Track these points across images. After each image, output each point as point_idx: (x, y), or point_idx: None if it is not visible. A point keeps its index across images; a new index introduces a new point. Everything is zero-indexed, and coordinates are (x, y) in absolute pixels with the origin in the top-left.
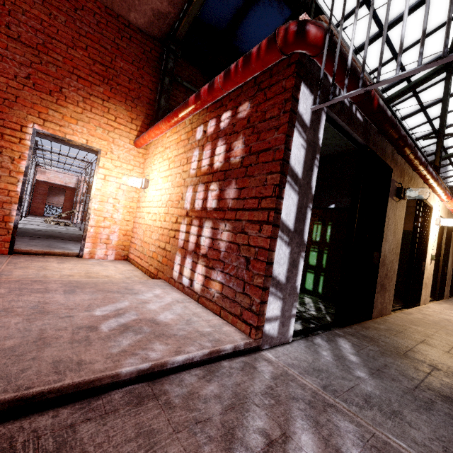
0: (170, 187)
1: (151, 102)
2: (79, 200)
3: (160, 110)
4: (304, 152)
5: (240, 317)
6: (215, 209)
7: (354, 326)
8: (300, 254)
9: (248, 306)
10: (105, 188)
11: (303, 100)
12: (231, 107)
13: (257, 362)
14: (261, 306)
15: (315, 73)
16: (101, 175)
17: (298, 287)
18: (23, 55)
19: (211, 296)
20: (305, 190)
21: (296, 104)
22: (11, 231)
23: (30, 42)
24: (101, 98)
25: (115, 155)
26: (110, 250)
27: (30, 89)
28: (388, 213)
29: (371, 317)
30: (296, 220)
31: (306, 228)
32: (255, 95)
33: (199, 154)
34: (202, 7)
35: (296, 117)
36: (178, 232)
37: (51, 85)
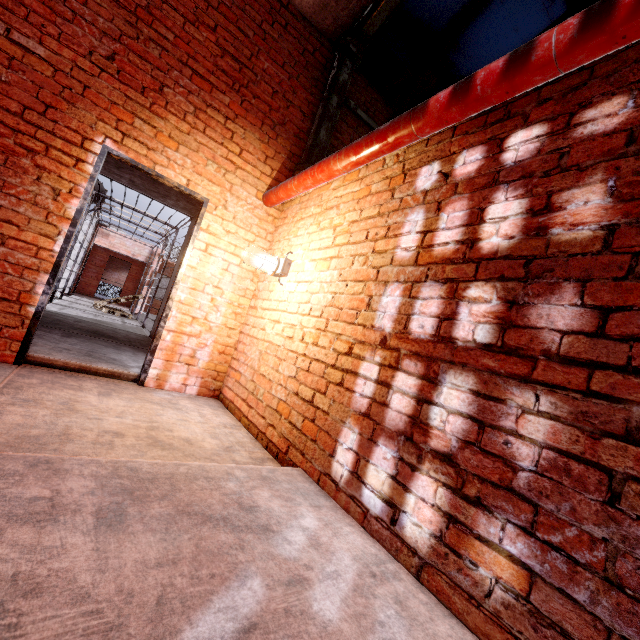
0: (336, 279)
1: (300, 135)
2: (148, 281)
3: (316, 148)
4: None
5: None
6: (488, 346)
7: None
8: None
9: None
10: (204, 267)
11: None
12: (544, 117)
13: None
14: None
15: None
16: (201, 244)
17: None
18: (111, 20)
19: (474, 588)
20: None
21: None
22: (28, 322)
23: None
24: (224, 113)
25: (230, 212)
26: (192, 377)
27: (110, 78)
28: None
29: None
30: None
31: None
32: None
33: (425, 219)
34: None
35: None
36: (354, 376)
37: (146, 78)
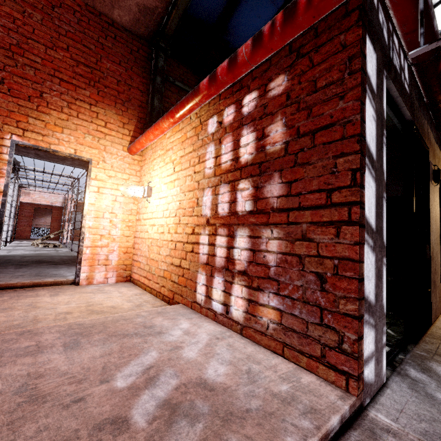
0: (179, 192)
1: (142, 105)
2: (67, 219)
3: (154, 112)
4: (375, 126)
5: (321, 360)
6: (251, 212)
7: (427, 339)
8: (382, 260)
9: (335, 343)
10: (100, 202)
11: (369, 57)
12: (256, 87)
13: (380, 440)
14: (359, 344)
15: (375, 26)
16: (94, 188)
17: (384, 305)
18: None
19: (262, 328)
20: (379, 175)
21: (365, 62)
22: None
23: (1, 42)
24: (88, 102)
25: (108, 164)
26: (110, 272)
27: (4, 95)
28: (430, 199)
29: (431, 322)
30: (376, 216)
31: (384, 225)
32: (293, 65)
33: (215, 150)
34: (191, 0)
35: (366, 78)
36: (198, 245)
37: (29, 90)
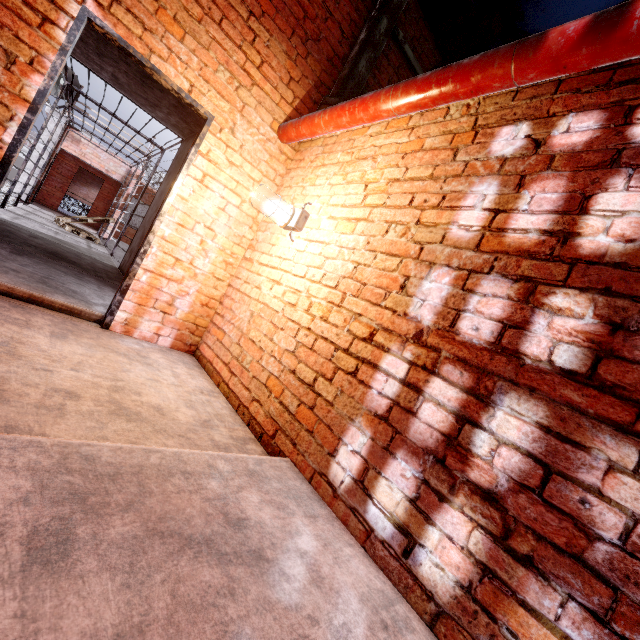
0: (362, 247)
1: (334, 60)
2: (121, 205)
3: (352, 80)
4: None
5: None
6: (572, 374)
7: None
8: None
9: None
10: (197, 201)
11: None
12: None
13: None
14: None
15: None
16: (197, 172)
17: None
18: None
19: None
20: None
21: None
22: None
23: None
24: (248, 5)
25: (237, 139)
26: (167, 327)
27: None
28: None
29: None
30: None
31: None
32: None
33: (499, 194)
34: None
35: None
36: (372, 369)
37: None
